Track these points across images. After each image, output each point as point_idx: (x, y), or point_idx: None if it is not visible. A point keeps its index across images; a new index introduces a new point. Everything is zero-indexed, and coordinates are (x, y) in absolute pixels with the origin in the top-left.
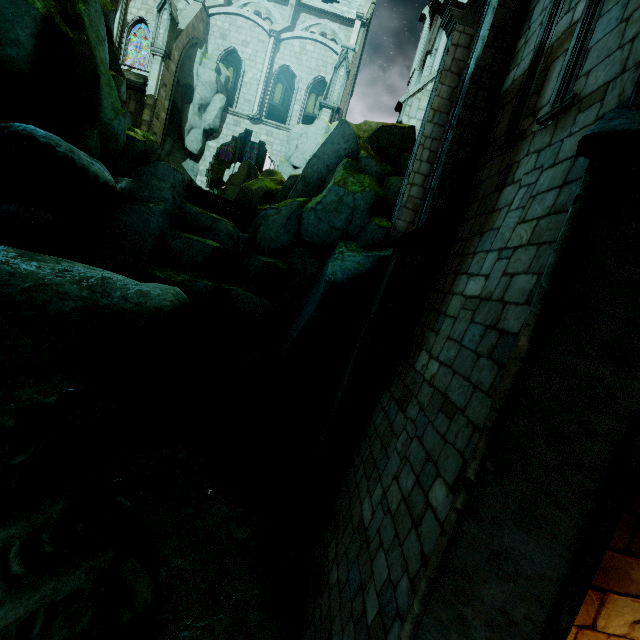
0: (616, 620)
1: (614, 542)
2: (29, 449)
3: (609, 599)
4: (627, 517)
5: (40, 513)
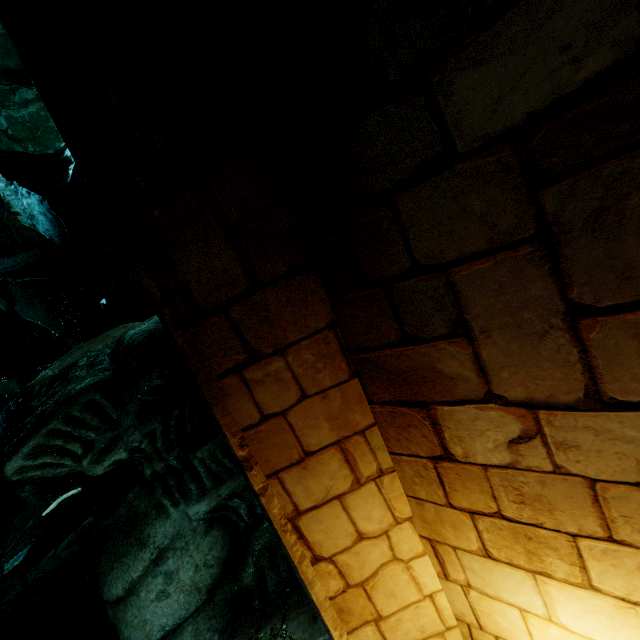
0: (477, 443)
1: (383, 335)
2: (176, 407)
3: (440, 415)
4: (370, 293)
5: (217, 437)
